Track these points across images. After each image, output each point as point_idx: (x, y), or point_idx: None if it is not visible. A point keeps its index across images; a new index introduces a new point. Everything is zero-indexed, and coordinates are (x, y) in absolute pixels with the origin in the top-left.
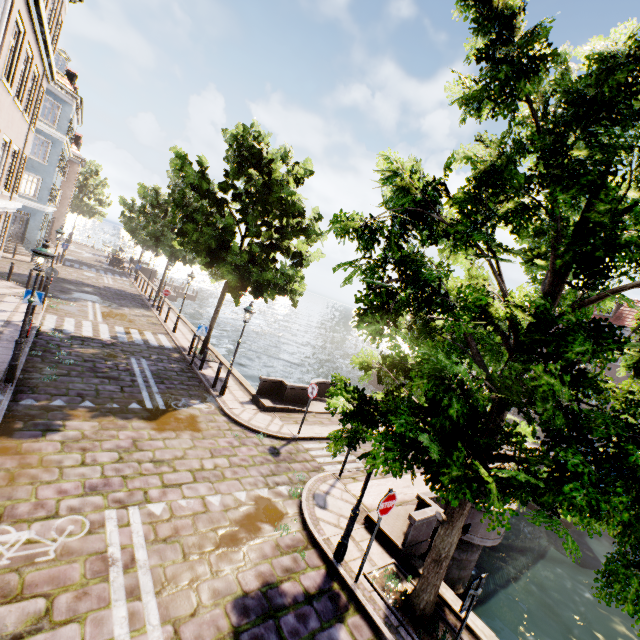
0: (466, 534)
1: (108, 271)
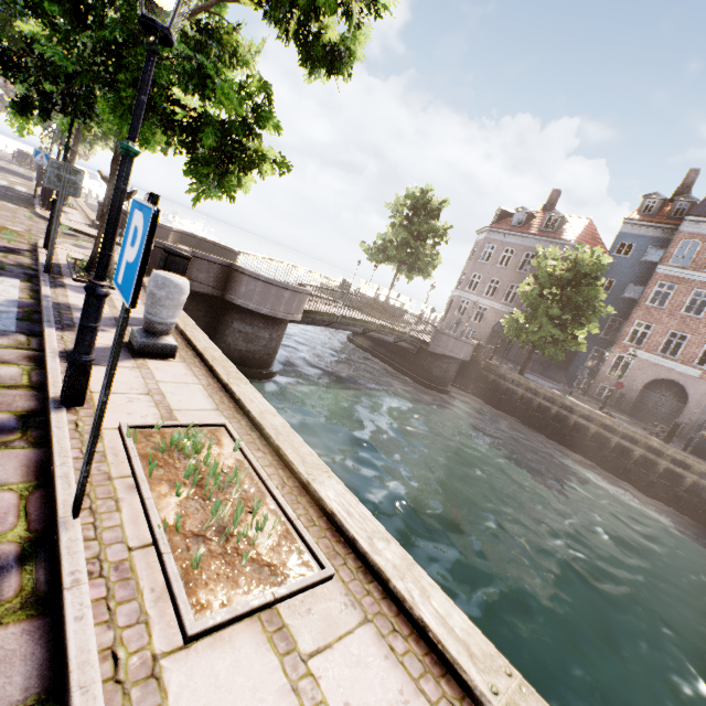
0: (242, 301)
1: (5, 161)
